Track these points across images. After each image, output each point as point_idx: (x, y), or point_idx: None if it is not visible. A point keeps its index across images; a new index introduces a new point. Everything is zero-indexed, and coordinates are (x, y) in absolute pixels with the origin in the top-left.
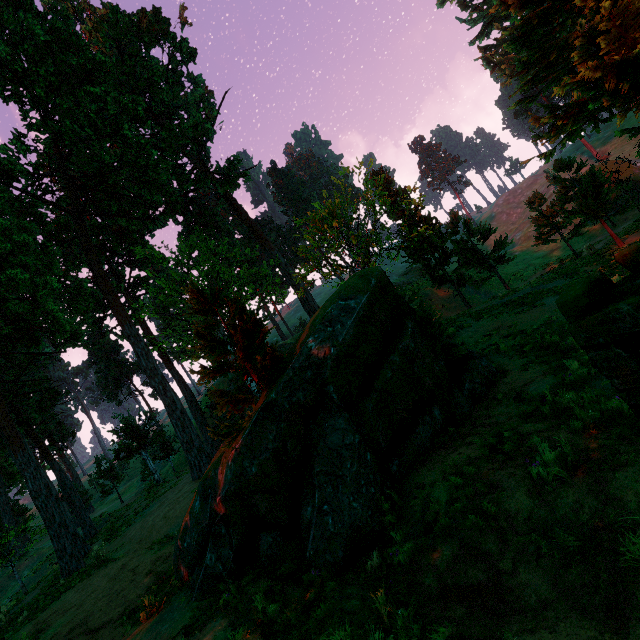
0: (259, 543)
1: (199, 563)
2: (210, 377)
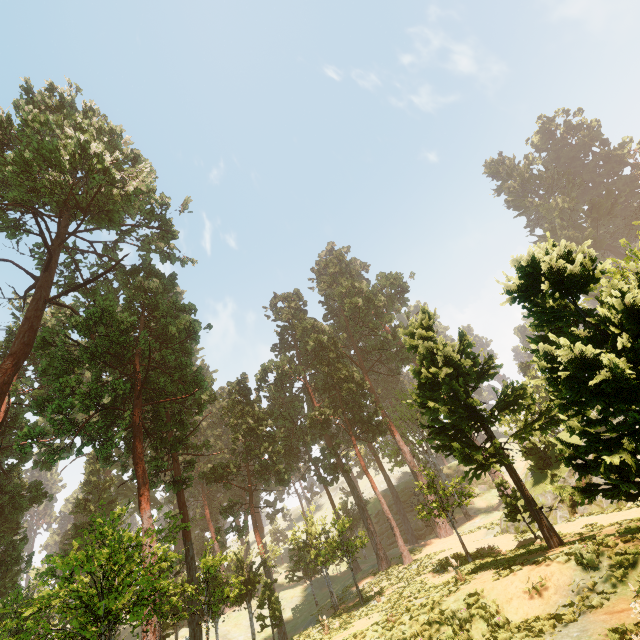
0: (578, 509)
1: (549, 518)
2: (526, 458)
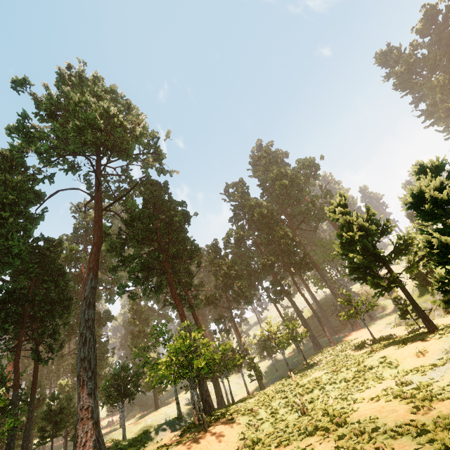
0: None
1: (429, 316)
2: (413, 280)
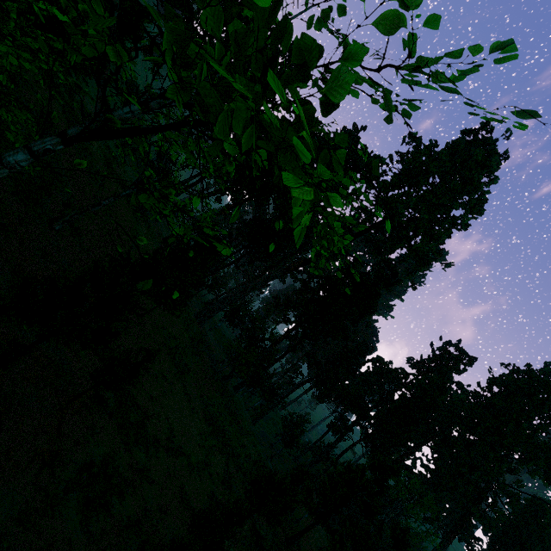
0: None
1: None
2: None
